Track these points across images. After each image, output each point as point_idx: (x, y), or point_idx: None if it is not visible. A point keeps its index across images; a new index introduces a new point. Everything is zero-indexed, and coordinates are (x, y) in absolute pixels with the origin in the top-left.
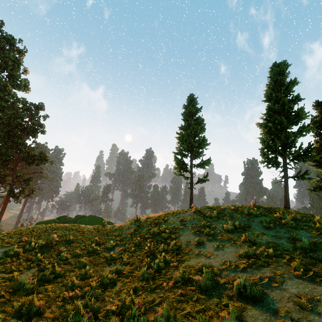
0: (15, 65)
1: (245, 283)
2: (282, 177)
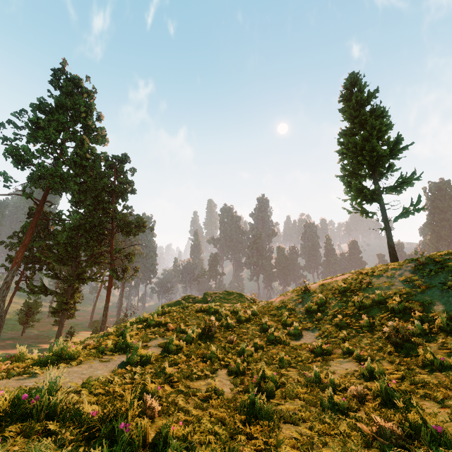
0: (87, 111)
1: None
2: None
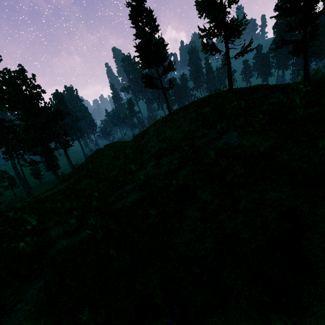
0: None
1: (134, 167)
2: (226, 60)
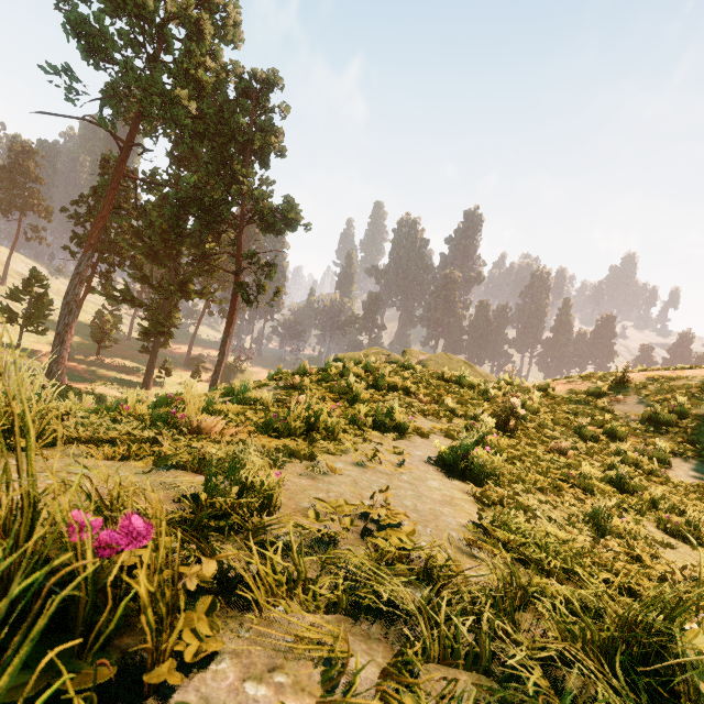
0: None
1: None
2: None
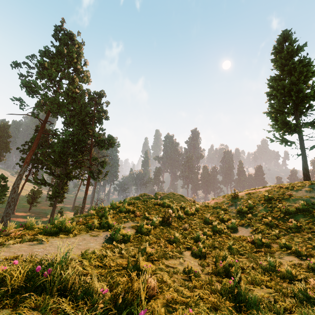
0: (78, 58)
1: None
2: None
